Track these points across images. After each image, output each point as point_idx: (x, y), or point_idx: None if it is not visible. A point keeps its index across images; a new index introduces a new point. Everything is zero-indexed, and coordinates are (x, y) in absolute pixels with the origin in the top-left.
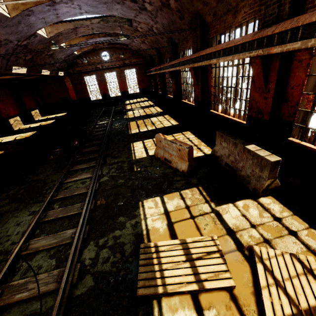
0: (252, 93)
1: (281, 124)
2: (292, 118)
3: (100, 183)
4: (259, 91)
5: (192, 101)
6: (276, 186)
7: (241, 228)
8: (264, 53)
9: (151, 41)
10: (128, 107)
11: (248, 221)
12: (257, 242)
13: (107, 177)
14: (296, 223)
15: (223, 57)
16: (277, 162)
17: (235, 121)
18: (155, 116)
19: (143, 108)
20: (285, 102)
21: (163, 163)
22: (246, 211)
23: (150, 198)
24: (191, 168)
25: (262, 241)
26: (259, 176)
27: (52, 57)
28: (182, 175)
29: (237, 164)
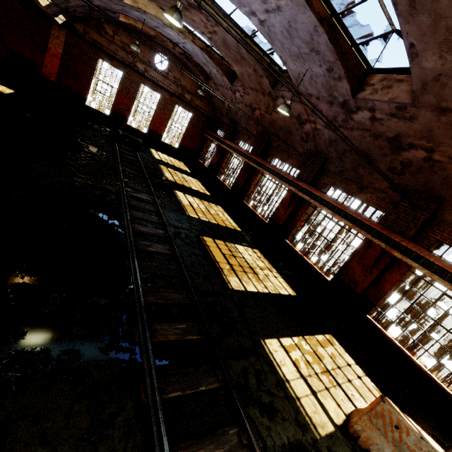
0: None
1: None
2: None
3: None
4: None
5: (315, 263)
6: None
7: None
8: None
9: (270, 120)
10: (167, 175)
11: None
12: None
13: None
14: None
15: None
16: None
17: (437, 383)
18: (239, 241)
19: (201, 199)
20: None
21: None
22: None
23: None
24: None
25: None
26: None
27: None
28: None
29: None
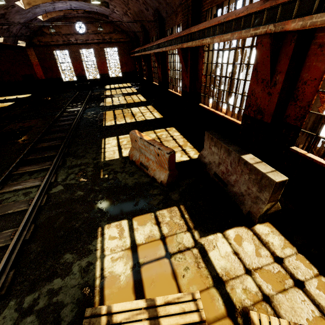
0: (252, 86)
1: (284, 129)
2: (299, 123)
3: (50, 196)
4: (262, 83)
5: (179, 92)
6: (276, 210)
7: (232, 276)
8: (277, 29)
9: (134, 13)
10: (107, 93)
11: (242, 263)
12: (254, 300)
13: (62, 187)
14: (301, 267)
15: (219, 35)
16: (282, 182)
17: (227, 119)
18: (136, 106)
19: (125, 96)
20: (293, 101)
21: (138, 168)
22: (238, 246)
23: (114, 222)
24: (172, 178)
25: (261, 299)
26: (256, 197)
27: (4, 19)
28: (160, 187)
29: (228, 176)
